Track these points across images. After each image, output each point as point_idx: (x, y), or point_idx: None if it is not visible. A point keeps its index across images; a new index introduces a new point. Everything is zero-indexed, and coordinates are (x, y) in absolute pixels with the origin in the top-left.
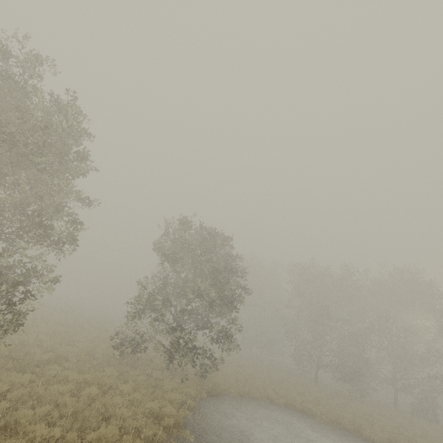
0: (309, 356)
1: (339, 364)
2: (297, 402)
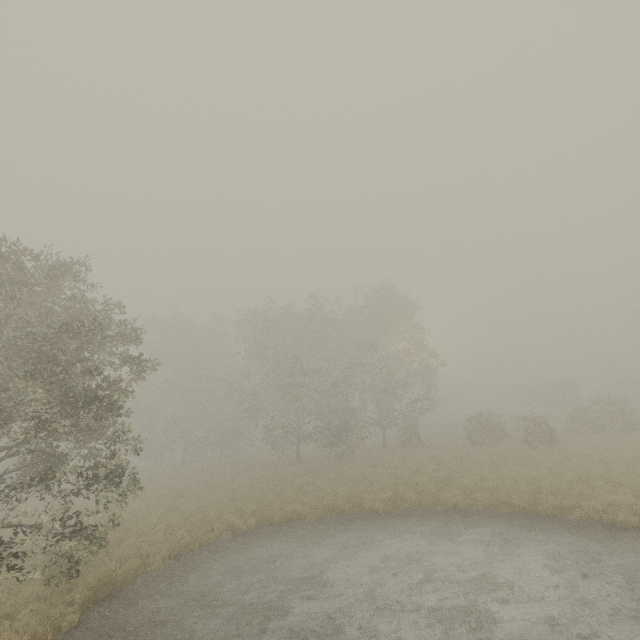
0: (285, 432)
1: (323, 427)
2: (275, 512)
